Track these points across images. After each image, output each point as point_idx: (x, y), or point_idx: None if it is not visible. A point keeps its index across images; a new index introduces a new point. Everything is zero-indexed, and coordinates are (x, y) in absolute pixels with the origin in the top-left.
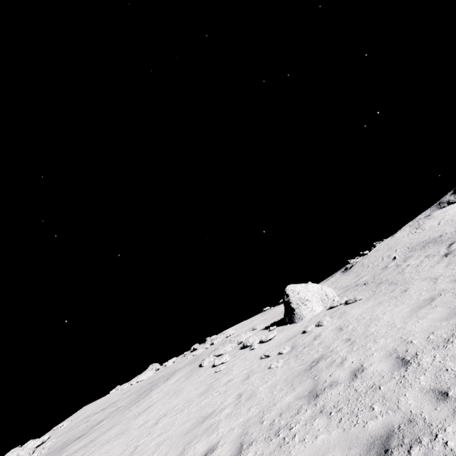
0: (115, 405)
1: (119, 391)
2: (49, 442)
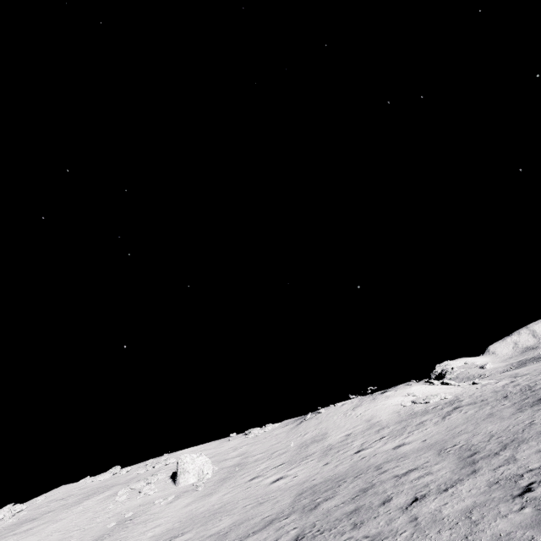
0: (68, 499)
1: (84, 483)
2: (22, 513)
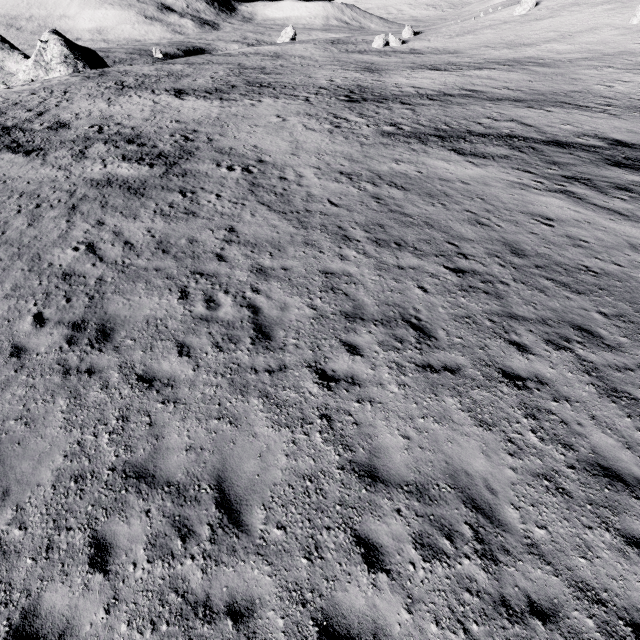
0: None
1: None
2: None
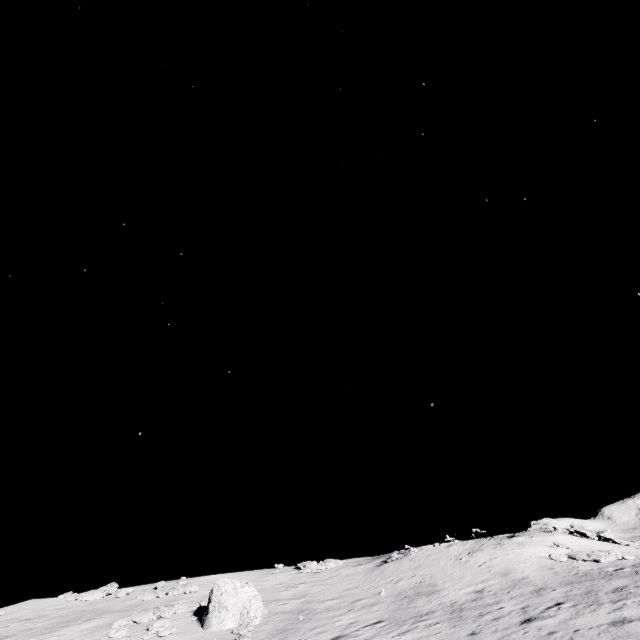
0: (36, 622)
1: (63, 601)
2: None
